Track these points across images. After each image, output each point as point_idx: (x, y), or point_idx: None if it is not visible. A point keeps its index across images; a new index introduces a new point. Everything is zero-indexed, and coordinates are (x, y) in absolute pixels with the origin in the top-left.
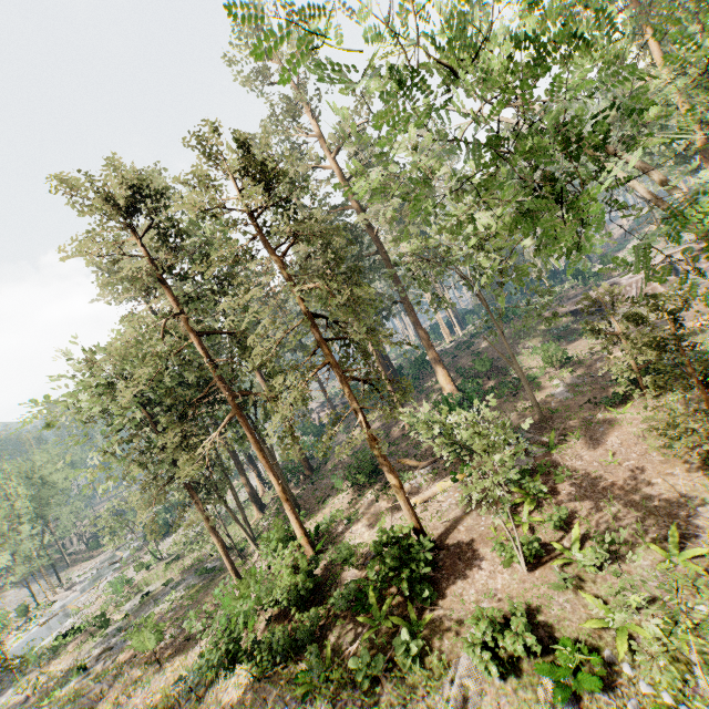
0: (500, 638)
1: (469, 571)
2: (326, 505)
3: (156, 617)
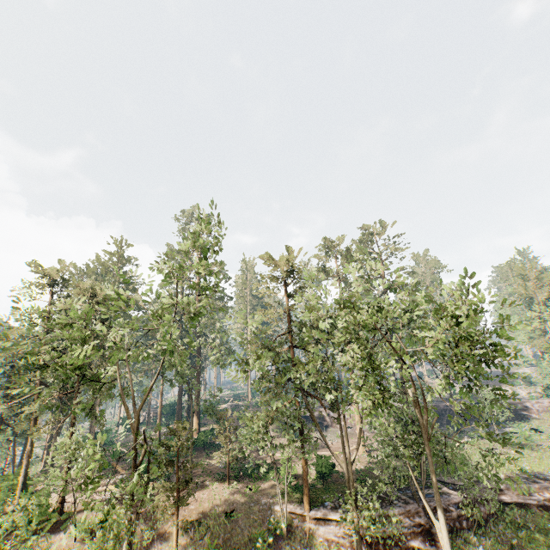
0: None
1: (59, 532)
2: None
3: None
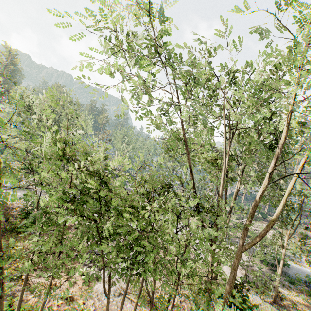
0: None
1: None
2: None
3: None
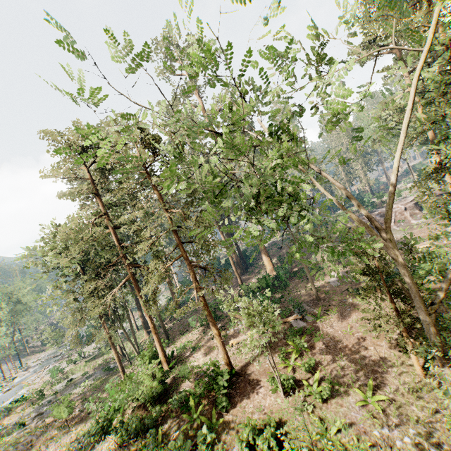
0: (257, 438)
1: (252, 392)
2: (184, 336)
3: (73, 396)
